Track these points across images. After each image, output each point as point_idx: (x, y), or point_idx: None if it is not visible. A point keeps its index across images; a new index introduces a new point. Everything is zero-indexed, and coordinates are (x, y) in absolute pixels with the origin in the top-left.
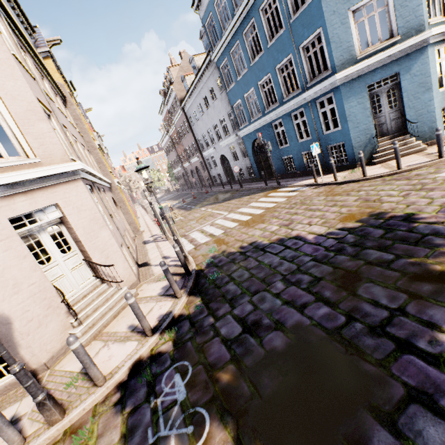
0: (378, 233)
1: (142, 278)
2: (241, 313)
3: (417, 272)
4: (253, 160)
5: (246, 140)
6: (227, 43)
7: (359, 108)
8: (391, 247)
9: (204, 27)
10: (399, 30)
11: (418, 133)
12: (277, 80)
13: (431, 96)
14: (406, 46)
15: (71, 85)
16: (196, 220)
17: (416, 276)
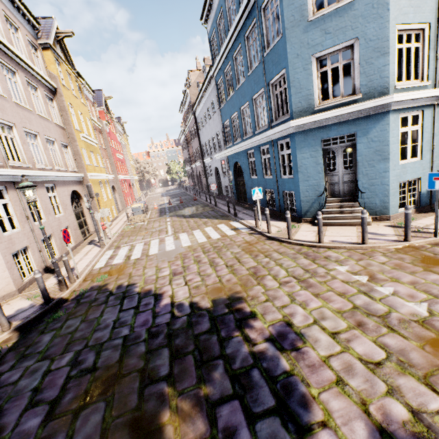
0: (201, 329)
1: (29, 288)
2: (1, 382)
3: (146, 414)
4: (233, 181)
5: (230, 159)
6: (222, 62)
7: (312, 161)
8: (181, 357)
9: (210, 41)
10: (361, 88)
11: (369, 204)
12: (253, 110)
13: (387, 167)
14: (364, 107)
15: (79, 75)
16: (147, 232)
17: (138, 419)
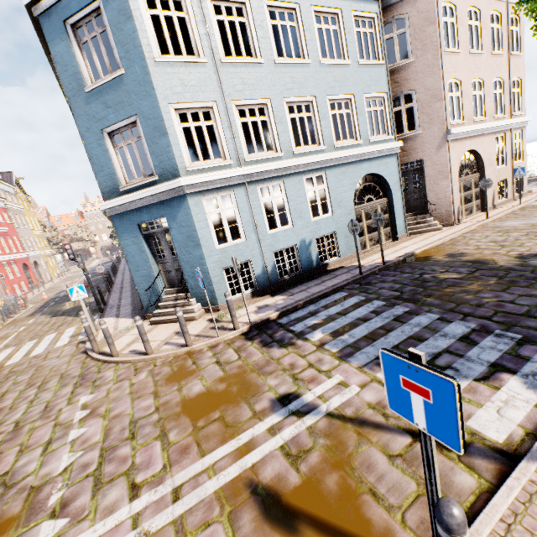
0: None
1: None
2: None
3: None
4: None
5: None
6: None
7: (136, 248)
8: None
9: None
10: (156, 169)
11: (199, 294)
12: None
13: (202, 253)
14: (160, 190)
15: None
16: None
17: None
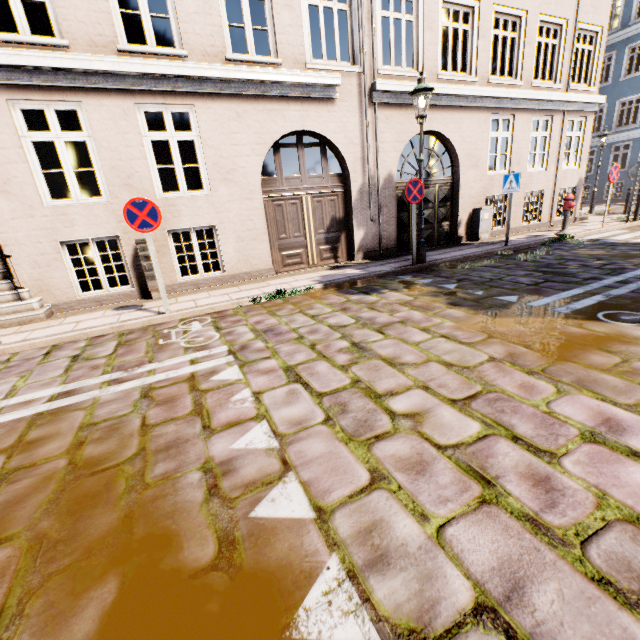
0: None
1: None
2: None
3: None
4: None
5: None
6: None
7: None
8: None
9: None
10: None
11: None
12: (613, 112)
13: None
14: None
15: None
16: None
17: None
